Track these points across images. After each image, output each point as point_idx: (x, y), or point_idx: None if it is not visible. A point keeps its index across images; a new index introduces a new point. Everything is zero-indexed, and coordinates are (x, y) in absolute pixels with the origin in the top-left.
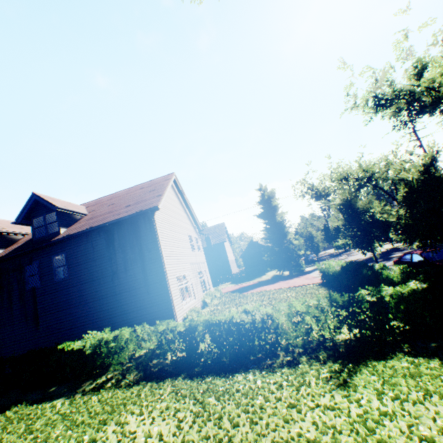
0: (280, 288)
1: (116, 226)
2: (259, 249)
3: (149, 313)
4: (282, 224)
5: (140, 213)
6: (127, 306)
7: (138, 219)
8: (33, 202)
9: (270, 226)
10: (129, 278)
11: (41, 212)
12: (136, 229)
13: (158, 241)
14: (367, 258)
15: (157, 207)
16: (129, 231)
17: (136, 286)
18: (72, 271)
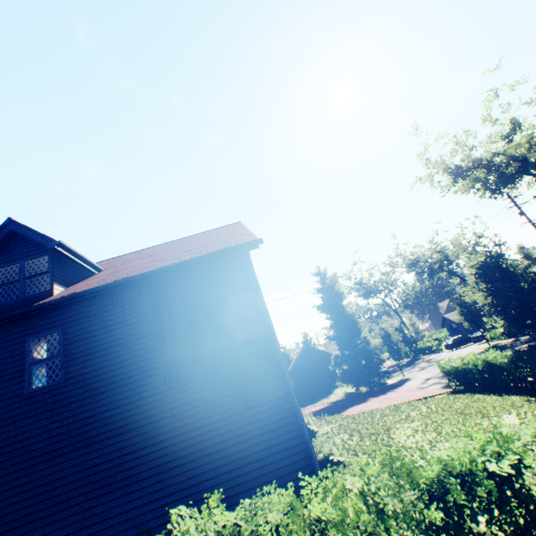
0: (393, 404)
1: (175, 276)
2: (317, 357)
3: (253, 454)
4: (353, 317)
5: (228, 250)
6: (200, 441)
7: (218, 264)
8: (5, 235)
9: (336, 321)
10: (202, 376)
11: (17, 257)
12: (215, 280)
13: (262, 300)
14: None
15: (259, 239)
16: (201, 284)
17: (218, 392)
18: (71, 369)
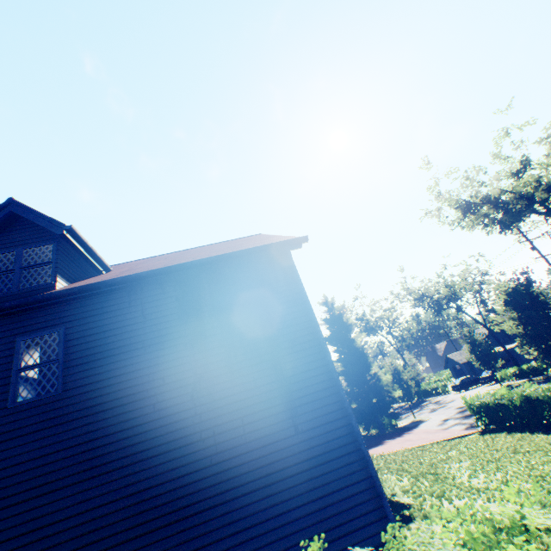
0: (420, 445)
1: (206, 274)
2: None
3: (306, 492)
4: (363, 351)
5: (270, 246)
6: (237, 475)
7: (256, 262)
8: (3, 217)
9: (344, 355)
10: (239, 391)
11: (14, 244)
12: (252, 280)
13: (309, 304)
14: None
15: (305, 237)
16: (236, 284)
17: (259, 411)
18: (71, 377)
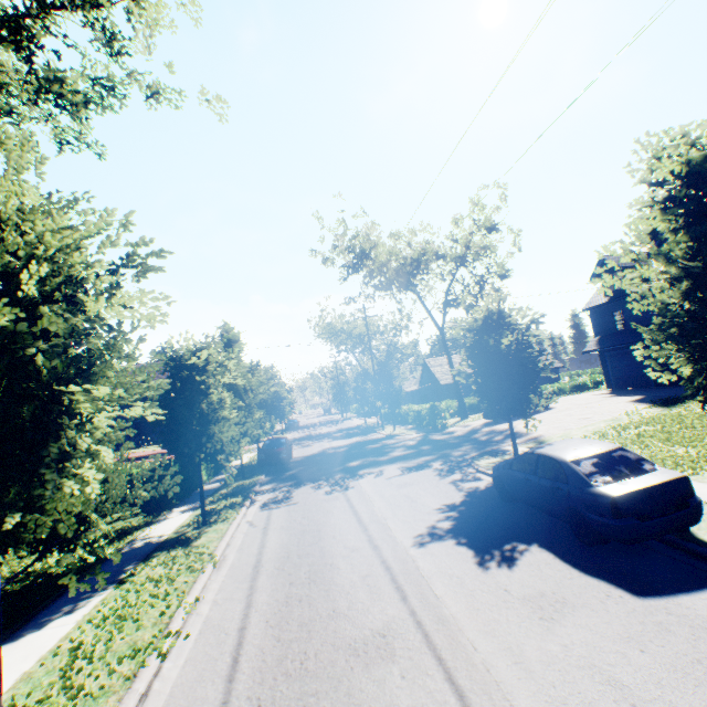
0: None
1: None
2: None
3: None
4: None
5: None
6: None
7: None
8: None
9: None
10: None
11: None
12: None
13: None
14: (322, 433)
15: None
16: None
17: None
18: None
